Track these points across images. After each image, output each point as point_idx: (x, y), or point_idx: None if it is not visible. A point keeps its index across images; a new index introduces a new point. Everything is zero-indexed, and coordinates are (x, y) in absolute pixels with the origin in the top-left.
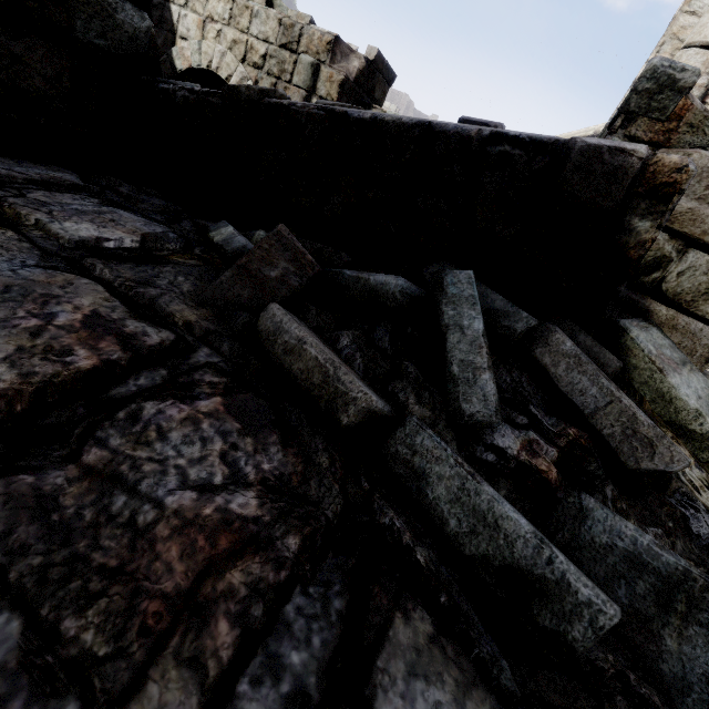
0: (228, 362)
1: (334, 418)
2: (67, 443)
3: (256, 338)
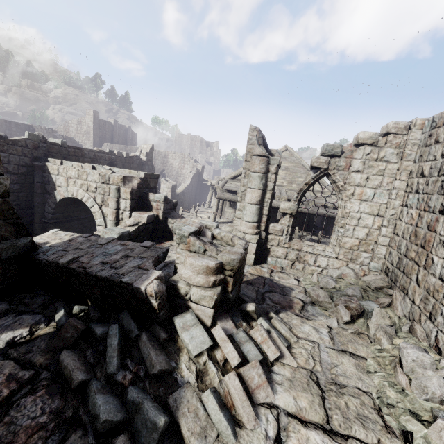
0: (51, 374)
1: (71, 386)
2: (0, 418)
3: (58, 364)
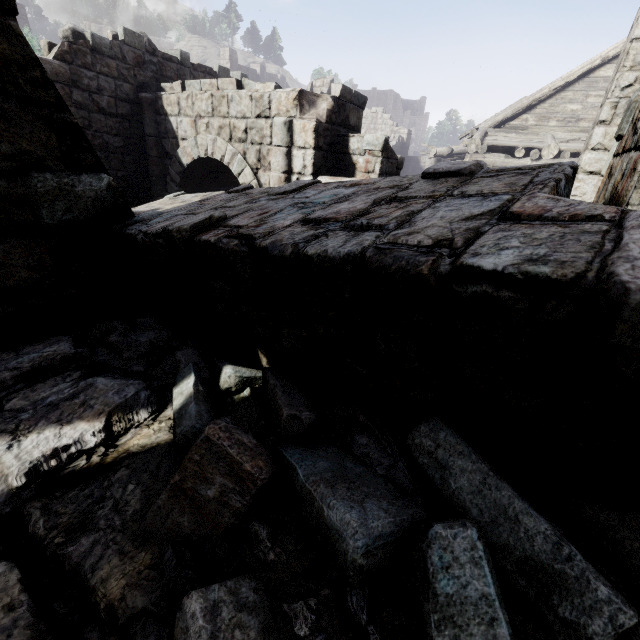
0: None
1: None
2: None
3: None
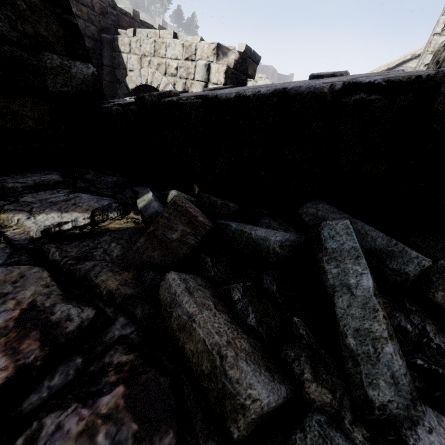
0: (137, 333)
1: (224, 425)
2: None
3: (158, 307)
